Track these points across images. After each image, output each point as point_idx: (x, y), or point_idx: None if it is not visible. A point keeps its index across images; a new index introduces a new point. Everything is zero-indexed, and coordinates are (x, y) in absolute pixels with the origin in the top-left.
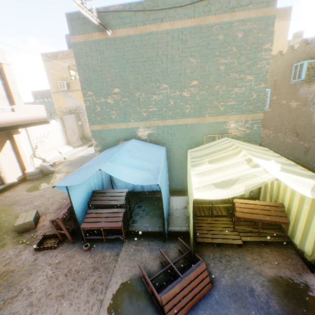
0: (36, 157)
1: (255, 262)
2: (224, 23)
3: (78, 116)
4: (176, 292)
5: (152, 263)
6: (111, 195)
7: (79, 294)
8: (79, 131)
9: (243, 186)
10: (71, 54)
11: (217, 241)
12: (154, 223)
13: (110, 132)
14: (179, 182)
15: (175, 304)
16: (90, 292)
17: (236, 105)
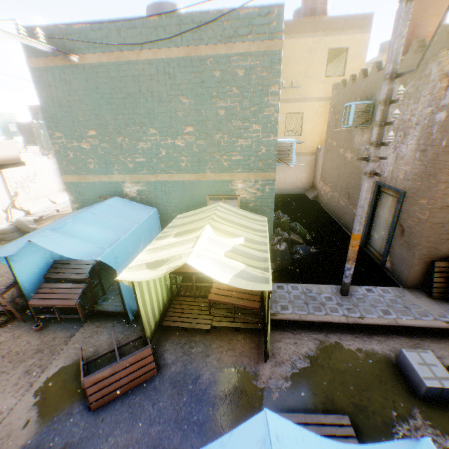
0: (16, 208)
1: (219, 349)
2: (220, 56)
3: None
4: (106, 376)
5: (106, 347)
6: (74, 267)
7: (12, 376)
8: None
9: (166, 269)
10: None
11: (183, 326)
12: None
13: (89, 186)
14: None
15: (103, 388)
16: (24, 374)
17: (243, 160)
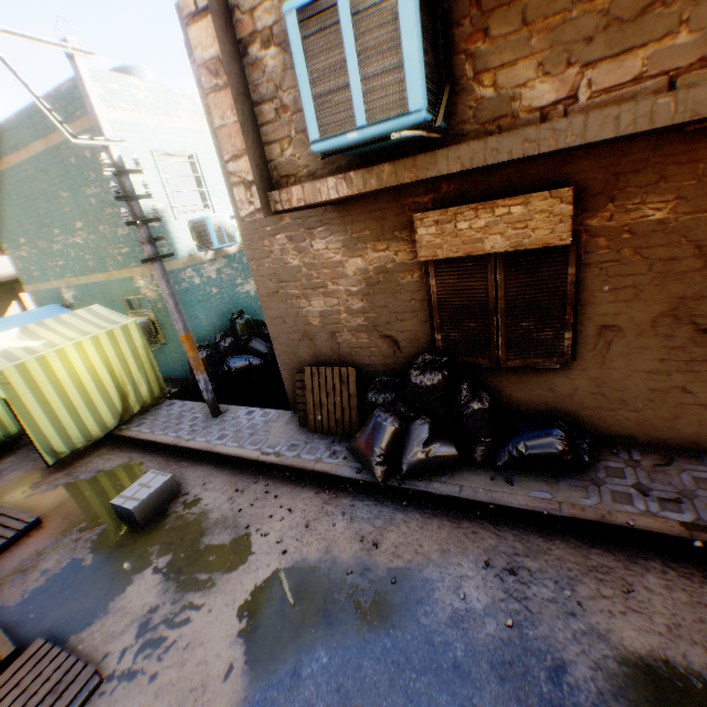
0: None
1: None
2: (69, 141)
3: None
4: None
5: None
6: None
7: None
8: None
9: None
10: None
11: None
12: None
13: (44, 294)
14: None
15: None
16: None
17: (132, 252)
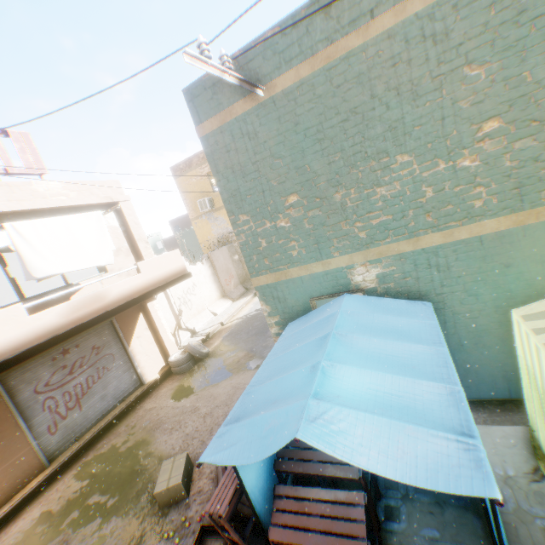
0: (181, 329)
1: None
2: None
3: (231, 247)
4: None
5: None
6: None
7: None
8: (238, 270)
9: None
10: None
11: None
12: (451, 527)
13: (292, 285)
14: (482, 382)
15: None
16: None
17: None
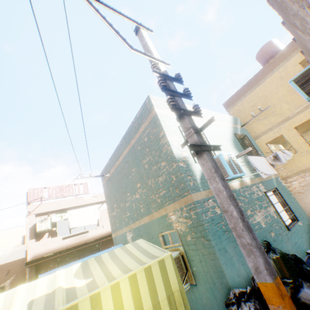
0: None
1: None
2: (137, 139)
3: None
4: None
5: None
6: None
7: None
8: None
9: None
10: None
11: None
12: None
13: (118, 238)
14: None
15: None
16: None
17: (166, 193)
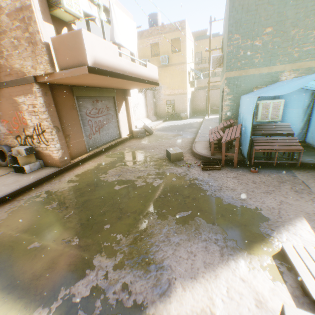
0: None
1: None
2: None
3: (153, 93)
4: None
5: None
6: (273, 127)
7: (285, 193)
8: (154, 107)
9: None
10: (154, 32)
11: None
12: None
13: (247, 78)
14: None
15: None
16: (296, 193)
17: None
